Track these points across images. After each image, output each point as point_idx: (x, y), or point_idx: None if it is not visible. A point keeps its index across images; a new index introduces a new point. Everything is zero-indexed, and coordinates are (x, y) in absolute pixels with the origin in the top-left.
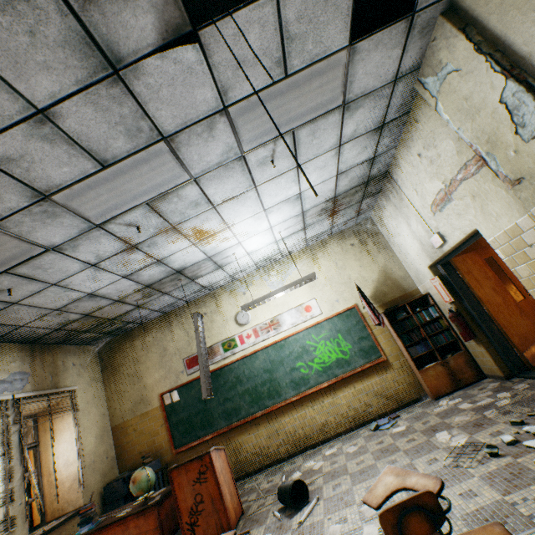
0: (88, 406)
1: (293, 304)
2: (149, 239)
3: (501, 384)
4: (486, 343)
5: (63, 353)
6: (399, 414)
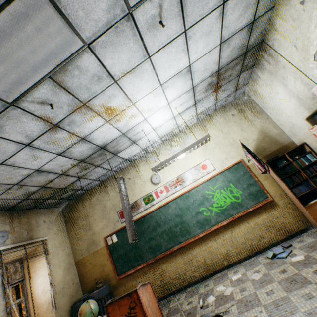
0: (56, 249)
1: (192, 165)
2: (66, 118)
3: None
4: None
5: (36, 214)
6: (290, 243)
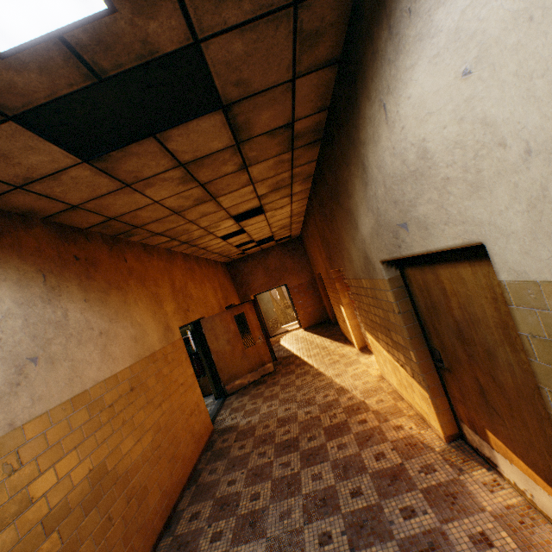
0: None
1: None
2: None
3: (211, 402)
4: (210, 377)
5: None
6: None
